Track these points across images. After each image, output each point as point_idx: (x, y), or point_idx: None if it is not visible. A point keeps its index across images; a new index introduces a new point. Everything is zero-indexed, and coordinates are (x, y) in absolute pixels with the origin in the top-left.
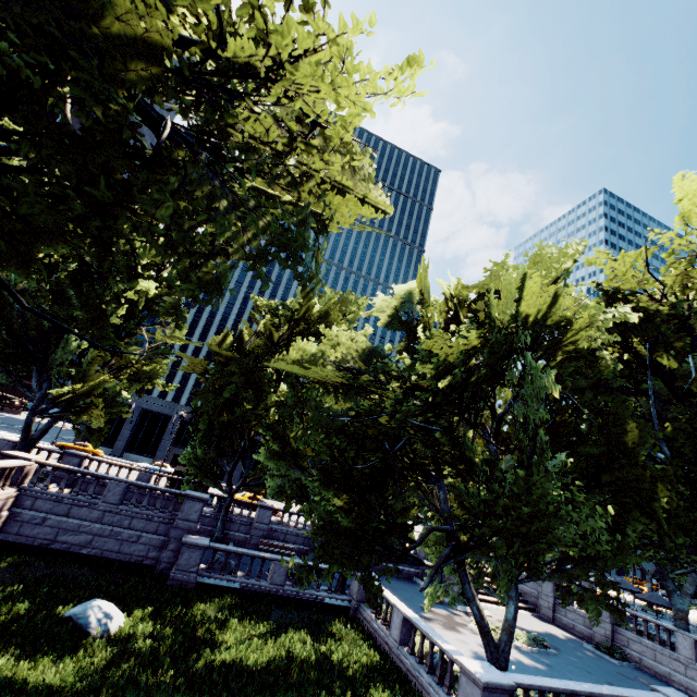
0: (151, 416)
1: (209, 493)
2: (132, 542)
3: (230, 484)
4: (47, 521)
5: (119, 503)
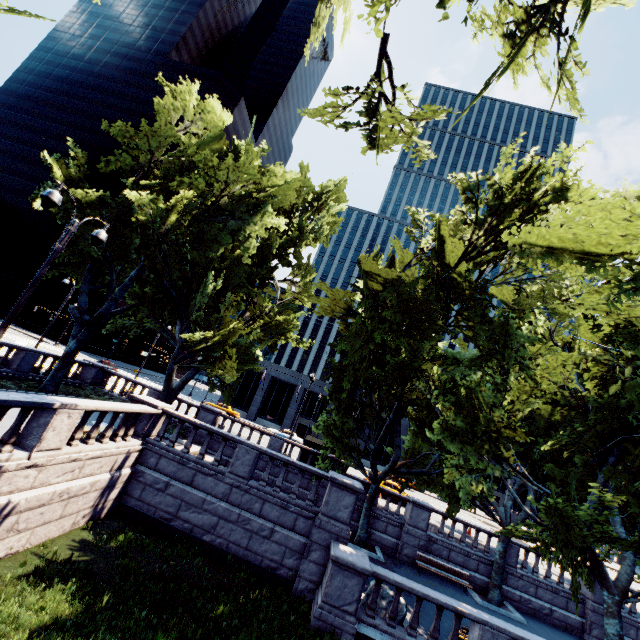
0: (279, 384)
1: (347, 475)
2: (263, 537)
3: (374, 466)
4: (169, 487)
5: (248, 477)
